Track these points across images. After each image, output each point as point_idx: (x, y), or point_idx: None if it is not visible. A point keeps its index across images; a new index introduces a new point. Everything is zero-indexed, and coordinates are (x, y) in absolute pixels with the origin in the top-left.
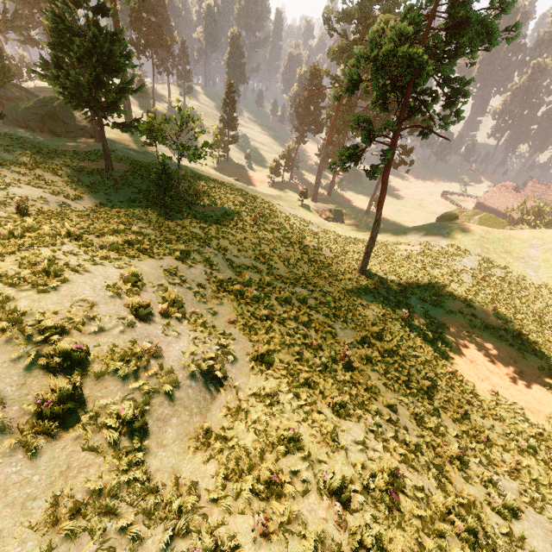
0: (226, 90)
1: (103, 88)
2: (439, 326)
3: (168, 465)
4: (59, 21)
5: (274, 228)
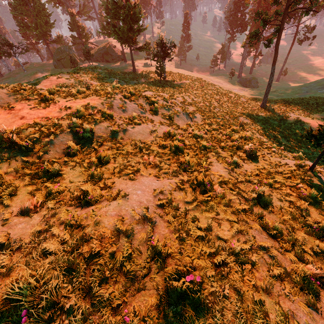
0: (184, 17)
1: (132, 31)
2: (303, 123)
3: (180, 126)
4: (115, 4)
5: (212, 88)
